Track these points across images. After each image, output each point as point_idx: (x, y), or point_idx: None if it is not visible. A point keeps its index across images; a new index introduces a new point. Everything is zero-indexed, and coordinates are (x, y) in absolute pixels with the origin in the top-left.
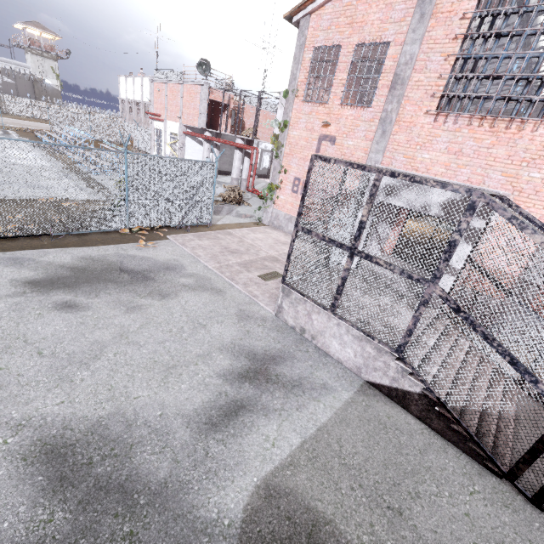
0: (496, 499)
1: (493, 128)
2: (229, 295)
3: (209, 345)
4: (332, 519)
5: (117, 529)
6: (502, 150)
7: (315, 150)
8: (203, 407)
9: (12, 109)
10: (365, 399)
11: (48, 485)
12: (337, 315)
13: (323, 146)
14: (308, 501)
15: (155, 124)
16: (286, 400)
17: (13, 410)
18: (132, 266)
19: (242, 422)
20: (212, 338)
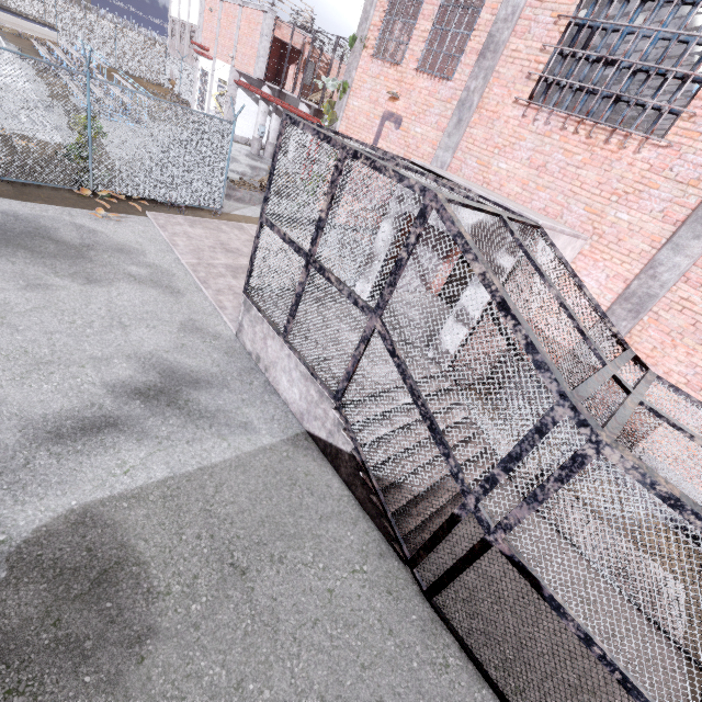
0: (383, 583)
1: (590, 139)
2: (187, 299)
3: (116, 349)
4: (148, 562)
5: None
6: (594, 173)
7: (376, 132)
8: (58, 414)
9: (15, 1)
10: (289, 450)
11: None
12: (287, 343)
13: (386, 129)
14: (129, 537)
15: (202, 62)
16: (179, 430)
17: None
18: (69, 237)
19: (101, 441)
20: (127, 343)
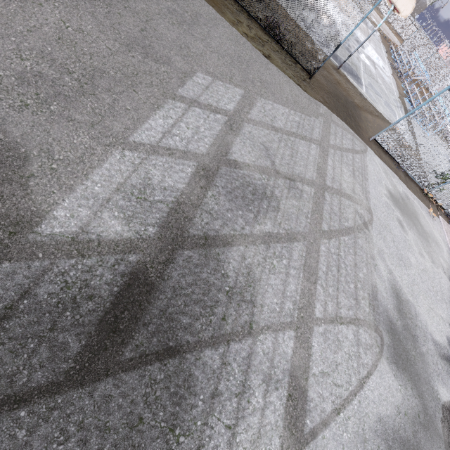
0: None
1: None
2: None
3: (446, 316)
4: None
5: (411, 350)
6: None
7: None
8: (439, 343)
9: (383, 5)
10: None
11: (396, 307)
12: None
13: None
14: None
15: None
16: None
17: (388, 261)
18: (423, 223)
19: None
20: (448, 314)
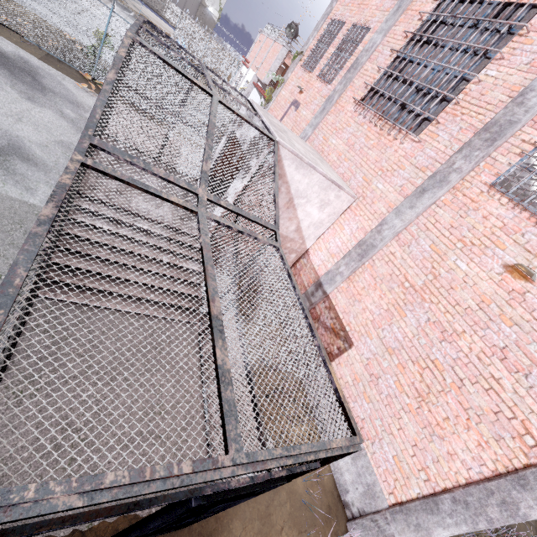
0: None
1: (381, 131)
2: None
3: None
4: None
5: None
6: (375, 153)
7: (285, 111)
8: None
9: (170, 15)
10: None
11: None
12: None
13: (290, 110)
14: None
15: (243, 69)
16: None
17: None
18: (47, 83)
19: None
20: (9, 125)
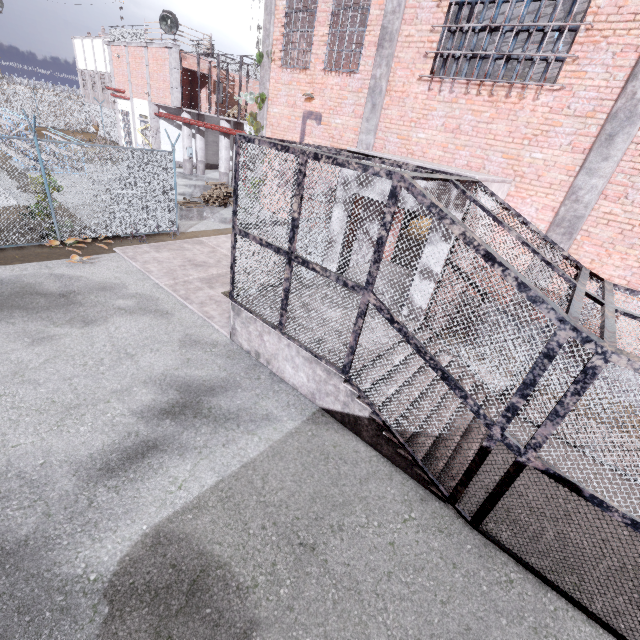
0: (432, 524)
1: (492, 97)
2: (176, 317)
3: (132, 378)
4: (228, 562)
5: None
6: (503, 124)
7: (300, 131)
8: (102, 451)
9: None
10: (312, 429)
11: None
12: (285, 335)
13: (308, 127)
14: (204, 545)
15: (120, 104)
16: (212, 436)
17: None
18: (54, 288)
19: (148, 465)
20: (139, 370)
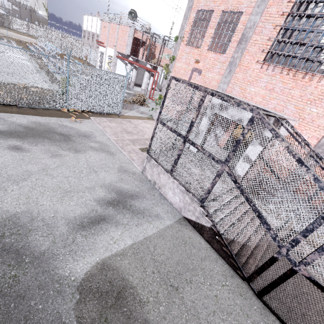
0: (237, 291)
1: (294, 77)
2: (117, 156)
3: (95, 183)
4: (135, 286)
5: (8, 273)
6: (298, 91)
7: (189, 77)
8: (80, 216)
9: (16, 27)
10: (179, 226)
11: None
12: (173, 176)
13: (194, 75)
14: (124, 275)
15: (100, 48)
16: (131, 220)
17: None
18: (63, 131)
19: (100, 228)
20: (99, 179)
